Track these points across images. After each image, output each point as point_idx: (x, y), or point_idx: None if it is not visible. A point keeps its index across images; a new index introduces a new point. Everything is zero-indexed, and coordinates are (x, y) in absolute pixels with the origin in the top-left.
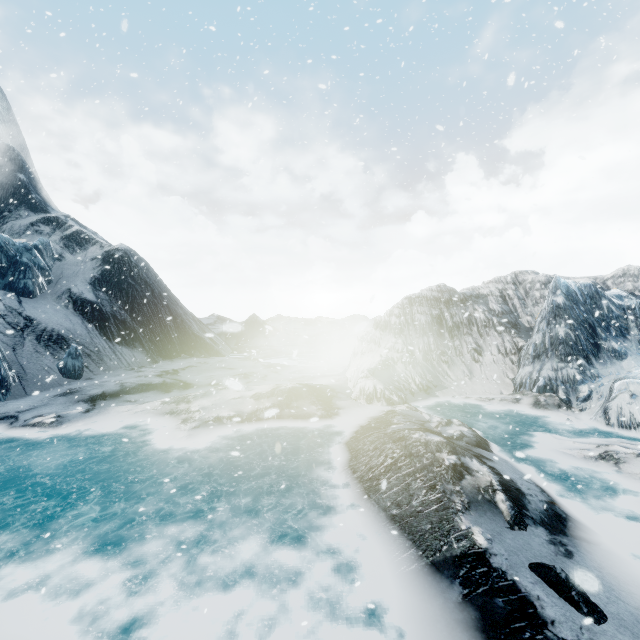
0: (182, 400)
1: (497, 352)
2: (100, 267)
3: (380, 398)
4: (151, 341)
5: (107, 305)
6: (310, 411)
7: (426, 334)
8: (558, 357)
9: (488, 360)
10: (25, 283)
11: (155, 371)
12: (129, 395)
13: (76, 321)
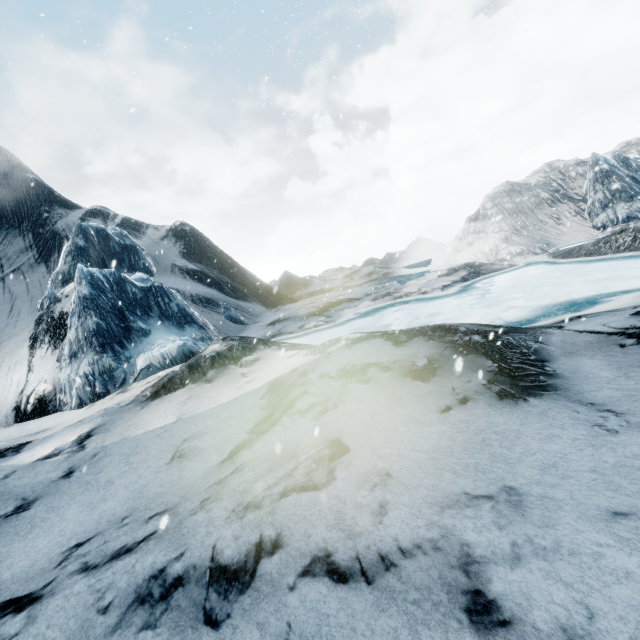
0: (389, 294)
1: (570, 215)
2: (178, 243)
3: (528, 253)
4: (254, 297)
5: (209, 272)
6: (499, 267)
7: (518, 215)
8: (623, 201)
9: (567, 222)
10: (143, 263)
11: (301, 305)
12: (333, 308)
13: (202, 287)
